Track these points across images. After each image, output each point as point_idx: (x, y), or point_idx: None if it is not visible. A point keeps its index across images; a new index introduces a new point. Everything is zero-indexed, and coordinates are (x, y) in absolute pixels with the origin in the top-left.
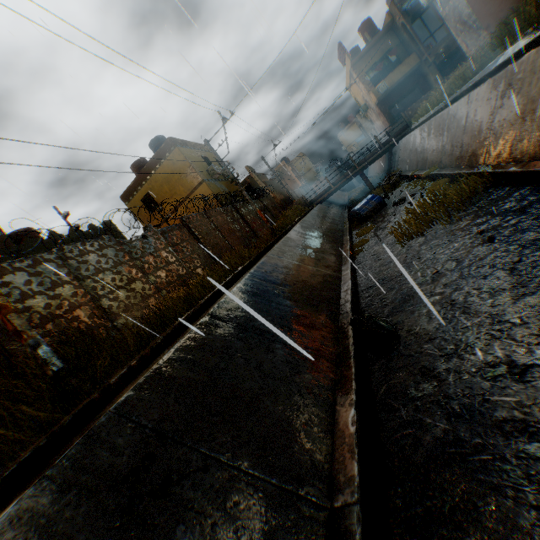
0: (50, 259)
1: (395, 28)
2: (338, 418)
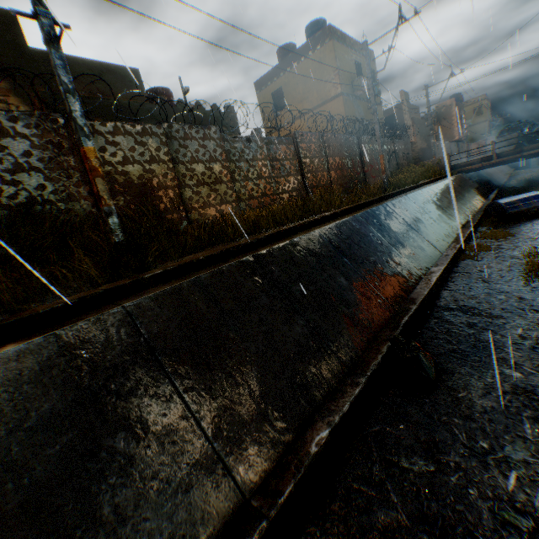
0: (156, 133)
1: None
2: (310, 426)
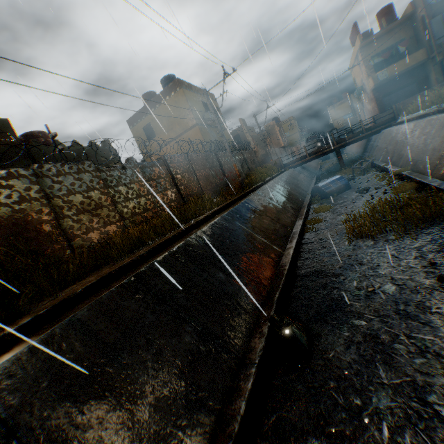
0: (24, 174)
1: (413, 19)
2: None
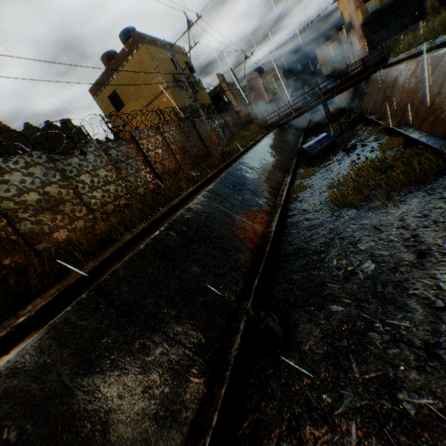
0: None
1: None
2: None
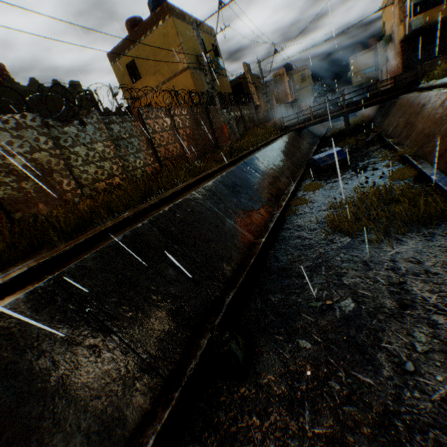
0: None
1: None
2: None
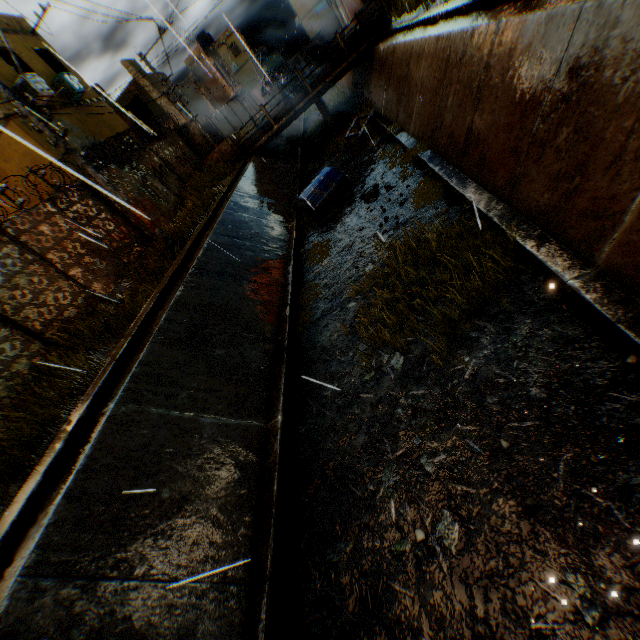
0: None
1: None
2: None
